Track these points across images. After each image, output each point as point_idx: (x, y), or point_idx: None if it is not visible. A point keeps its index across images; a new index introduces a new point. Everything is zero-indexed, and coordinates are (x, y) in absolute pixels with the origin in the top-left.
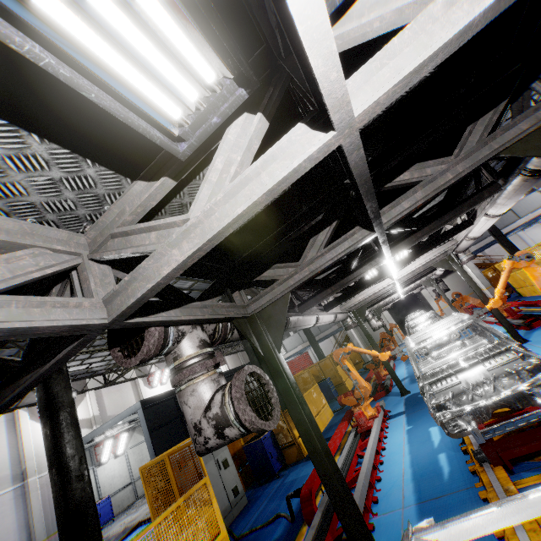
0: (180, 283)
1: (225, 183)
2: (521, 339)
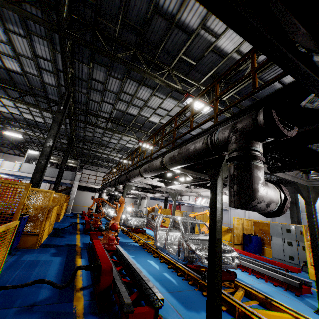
0: (29, 63)
1: None
2: None
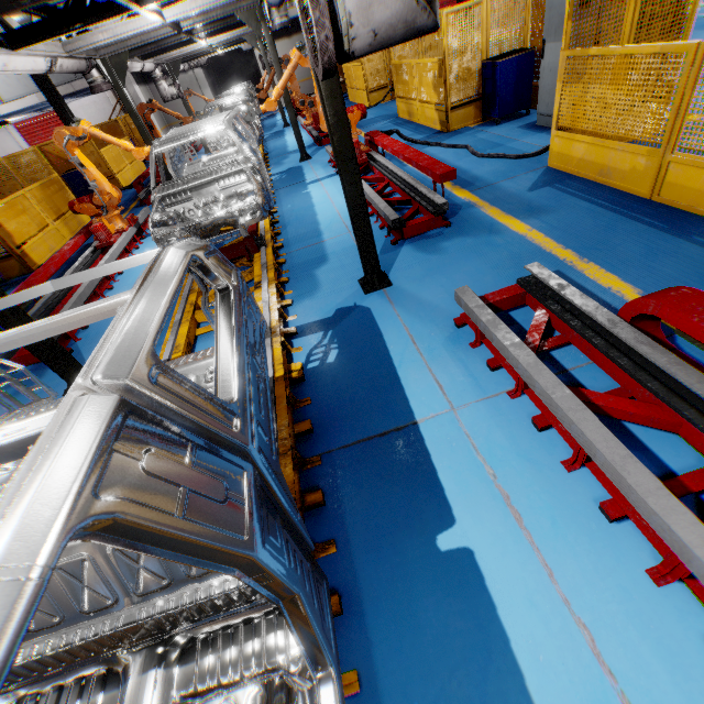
0: None
1: None
2: (306, 156)
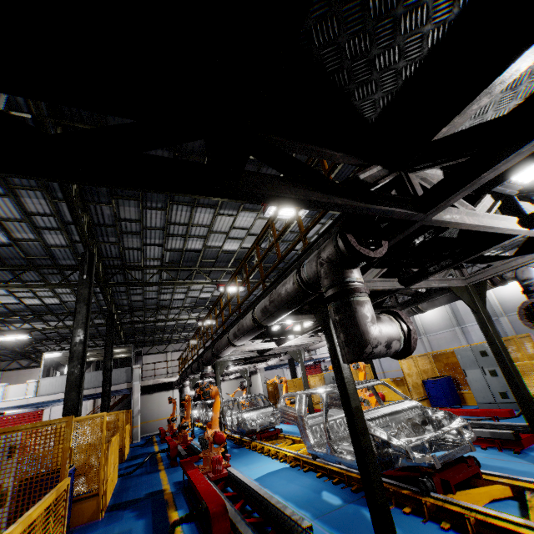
0: (19, 226)
1: (491, 212)
2: None
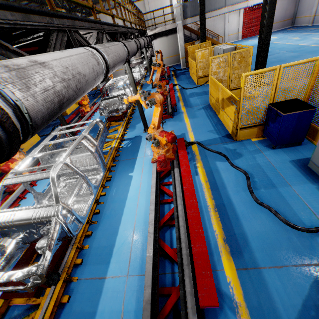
0: None
1: None
2: (147, 129)
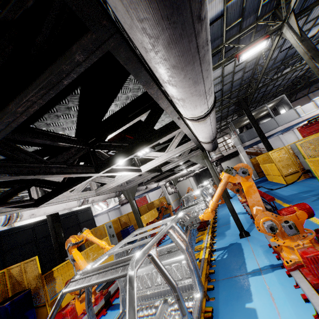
0: None
1: None
2: (244, 232)
